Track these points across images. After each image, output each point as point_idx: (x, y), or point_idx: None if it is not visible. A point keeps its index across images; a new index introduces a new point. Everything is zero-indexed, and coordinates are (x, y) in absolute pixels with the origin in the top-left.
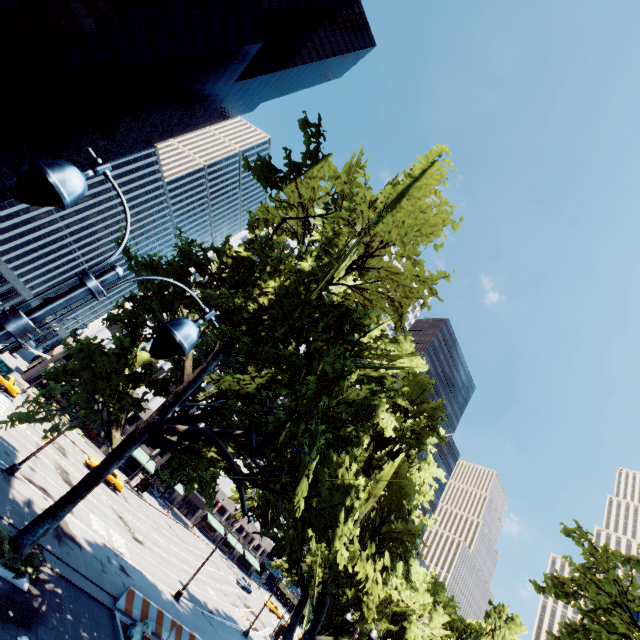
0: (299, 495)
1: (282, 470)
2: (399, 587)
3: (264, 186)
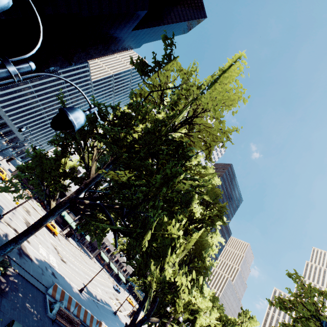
0: (145, 239)
1: (138, 226)
2: (196, 296)
3: (141, 74)
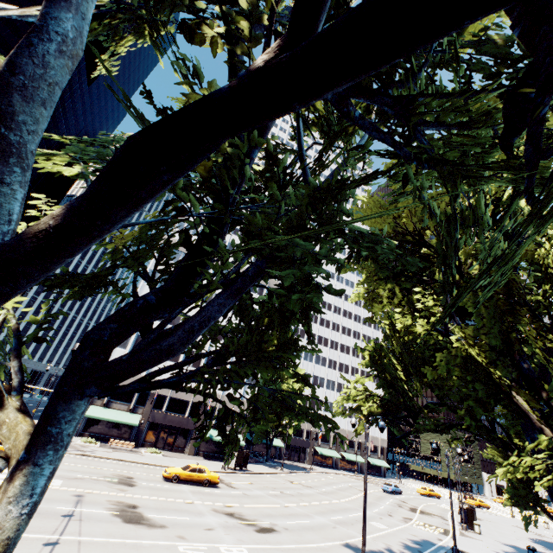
0: None
1: None
2: None
3: None
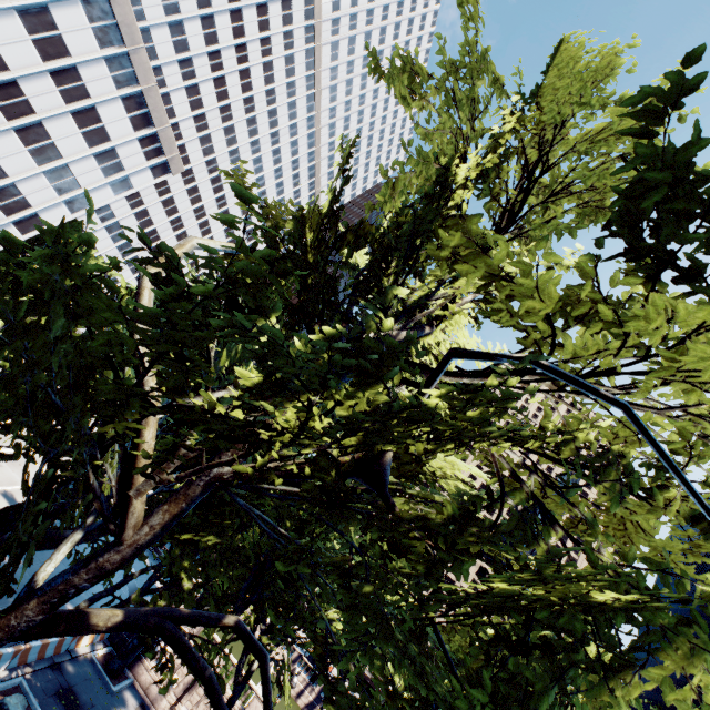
0: None
1: None
2: None
3: (619, 218)
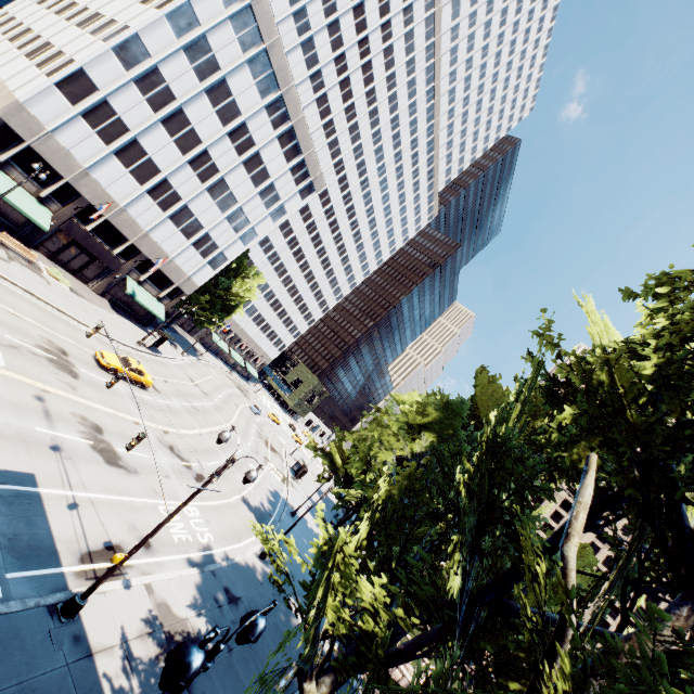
0: None
1: None
2: None
3: None
